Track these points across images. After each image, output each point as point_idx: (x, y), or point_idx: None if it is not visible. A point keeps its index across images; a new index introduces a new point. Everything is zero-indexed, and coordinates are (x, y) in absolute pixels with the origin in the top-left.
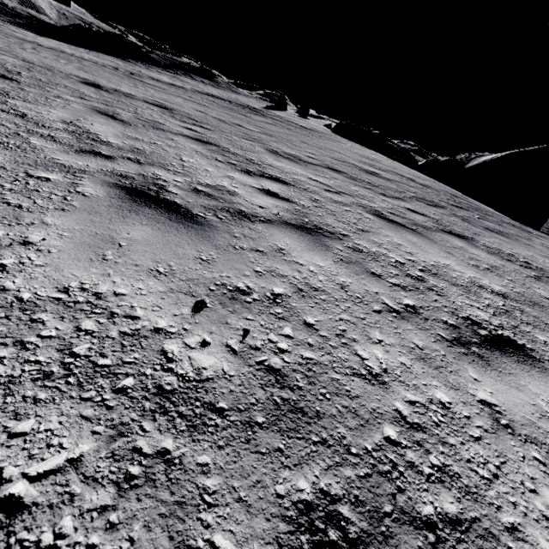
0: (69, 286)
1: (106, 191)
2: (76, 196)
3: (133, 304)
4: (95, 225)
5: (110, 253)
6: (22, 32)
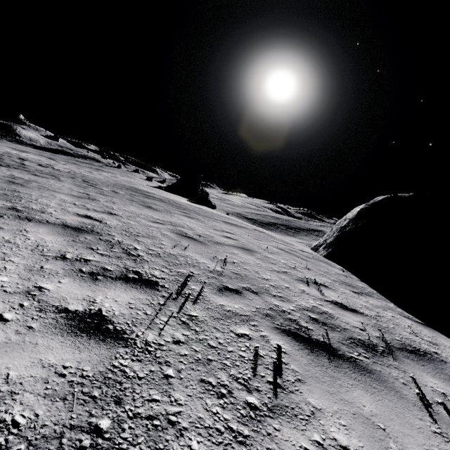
0: None
1: None
2: None
3: None
4: None
5: None
6: (17, 145)
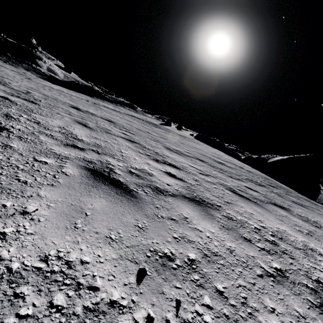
0: (48, 254)
1: (79, 172)
2: (61, 174)
3: (94, 272)
4: (71, 197)
5: (79, 221)
6: (45, 82)
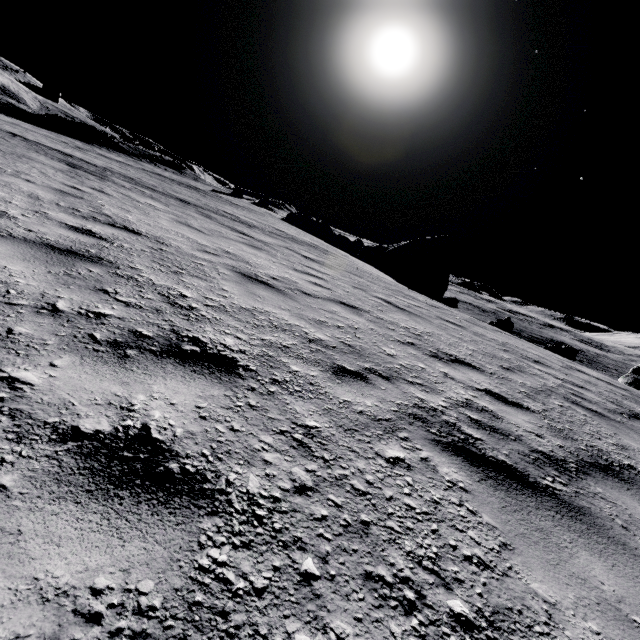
0: None
1: None
2: None
3: None
4: None
5: None
6: None
